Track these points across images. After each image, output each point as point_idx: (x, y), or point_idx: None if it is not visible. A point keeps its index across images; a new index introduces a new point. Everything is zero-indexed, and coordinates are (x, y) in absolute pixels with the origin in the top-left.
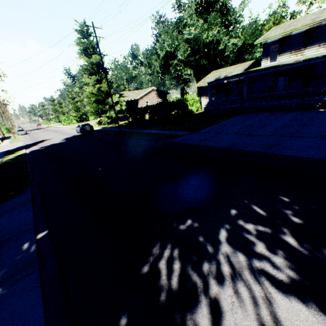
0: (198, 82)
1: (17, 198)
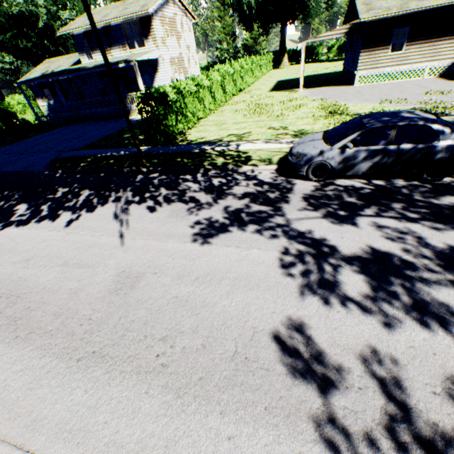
0: None
1: None
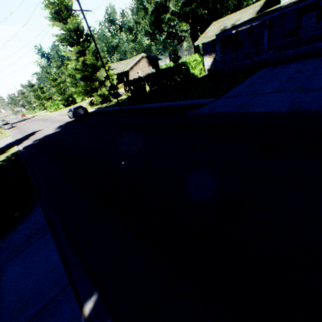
0: (194, 40)
1: (25, 222)
